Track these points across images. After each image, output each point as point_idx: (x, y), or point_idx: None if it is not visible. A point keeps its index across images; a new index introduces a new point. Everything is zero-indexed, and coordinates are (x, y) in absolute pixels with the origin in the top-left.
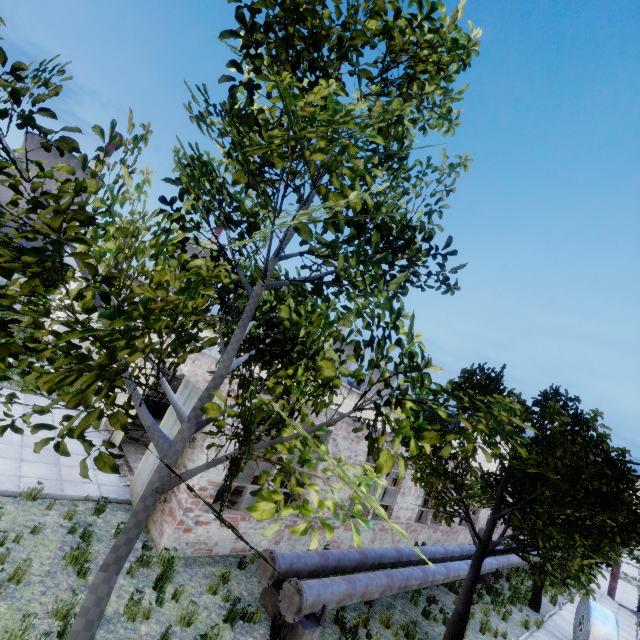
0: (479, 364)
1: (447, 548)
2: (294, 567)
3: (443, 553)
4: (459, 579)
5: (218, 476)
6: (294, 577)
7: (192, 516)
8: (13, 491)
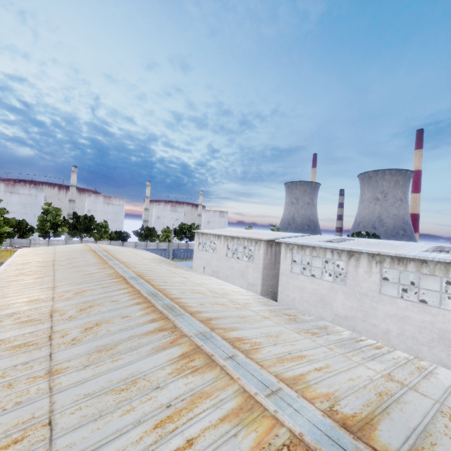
0: None
1: None
2: None
3: None
4: None
5: None
6: None
7: None
8: None
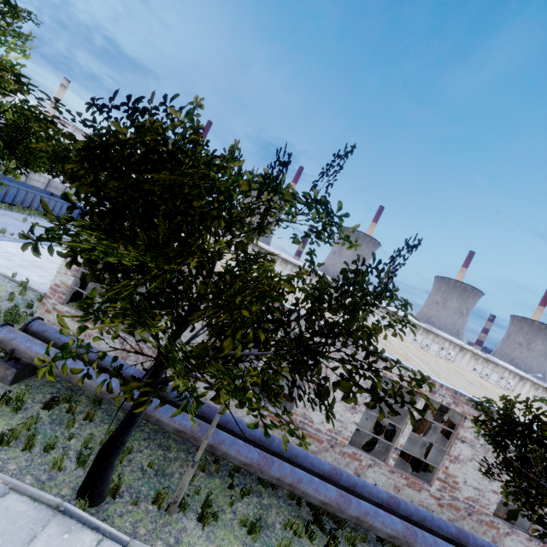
0: (241, 156)
1: (344, 473)
2: (46, 334)
3: (323, 469)
4: (307, 500)
5: (68, 280)
6: (46, 343)
7: (51, 303)
8: (19, 281)
